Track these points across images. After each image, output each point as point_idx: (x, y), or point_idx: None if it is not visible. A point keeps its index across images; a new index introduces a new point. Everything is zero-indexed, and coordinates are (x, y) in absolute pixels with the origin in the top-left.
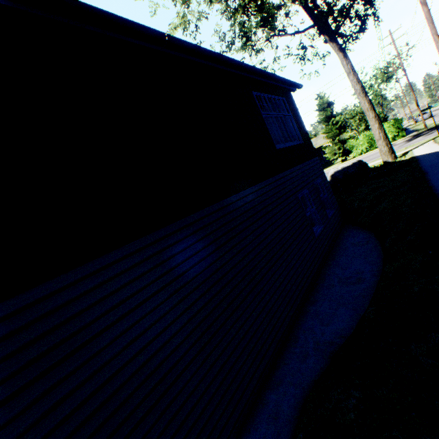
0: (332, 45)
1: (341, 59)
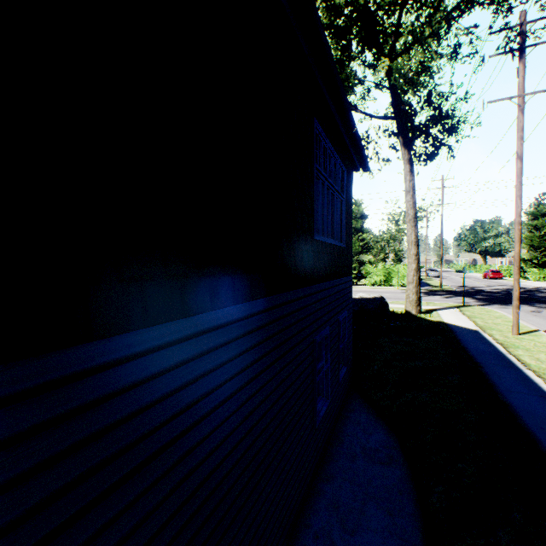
0: (403, 151)
1: (406, 171)
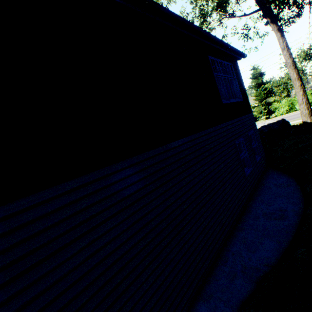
0: (272, 26)
1: (278, 37)
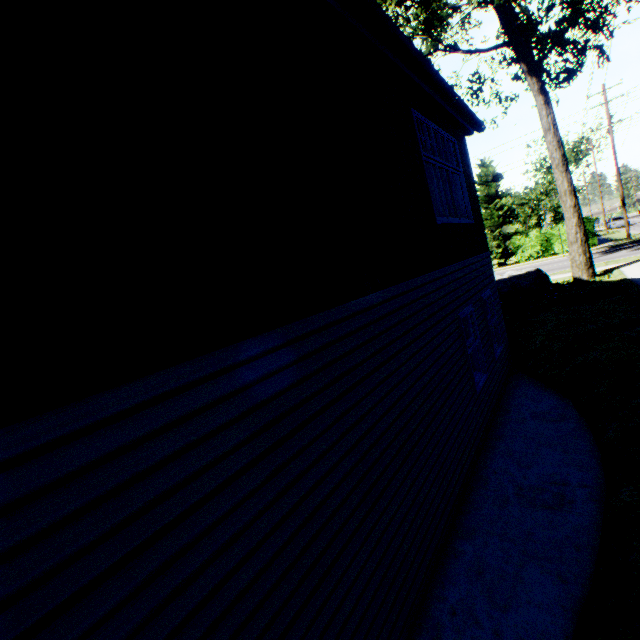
0: (530, 81)
1: (539, 105)
